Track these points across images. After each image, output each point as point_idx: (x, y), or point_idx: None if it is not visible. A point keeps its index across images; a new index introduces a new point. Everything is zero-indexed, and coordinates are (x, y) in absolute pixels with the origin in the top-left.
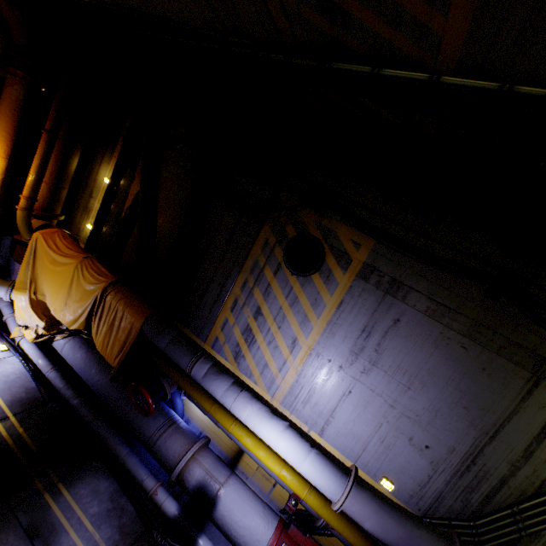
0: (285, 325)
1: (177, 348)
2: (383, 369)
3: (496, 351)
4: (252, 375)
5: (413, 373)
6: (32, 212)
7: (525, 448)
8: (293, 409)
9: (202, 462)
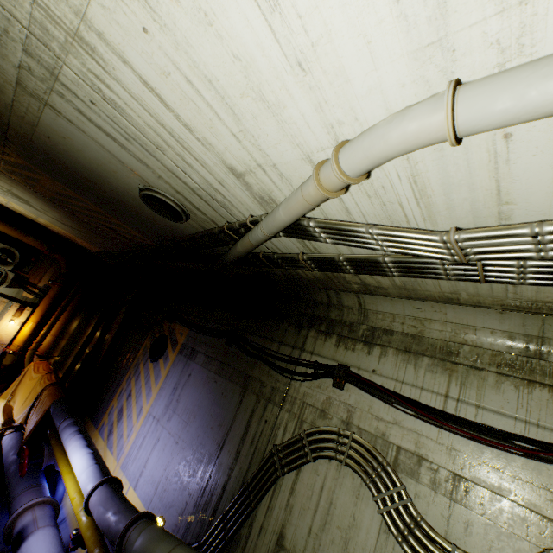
0: (140, 398)
1: (60, 414)
2: (178, 413)
3: (228, 378)
4: (113, 447)
5: (191, 410)
6: (36, 351)
7: (237, 449)
8: (126, 469)
9: (36, 512)
